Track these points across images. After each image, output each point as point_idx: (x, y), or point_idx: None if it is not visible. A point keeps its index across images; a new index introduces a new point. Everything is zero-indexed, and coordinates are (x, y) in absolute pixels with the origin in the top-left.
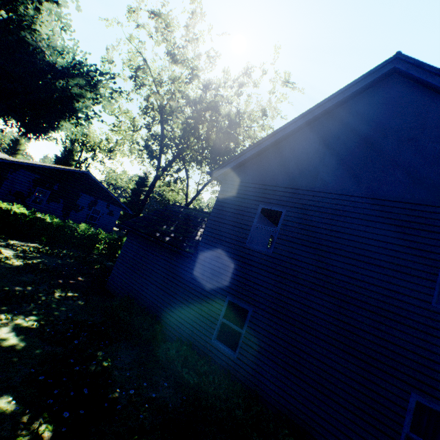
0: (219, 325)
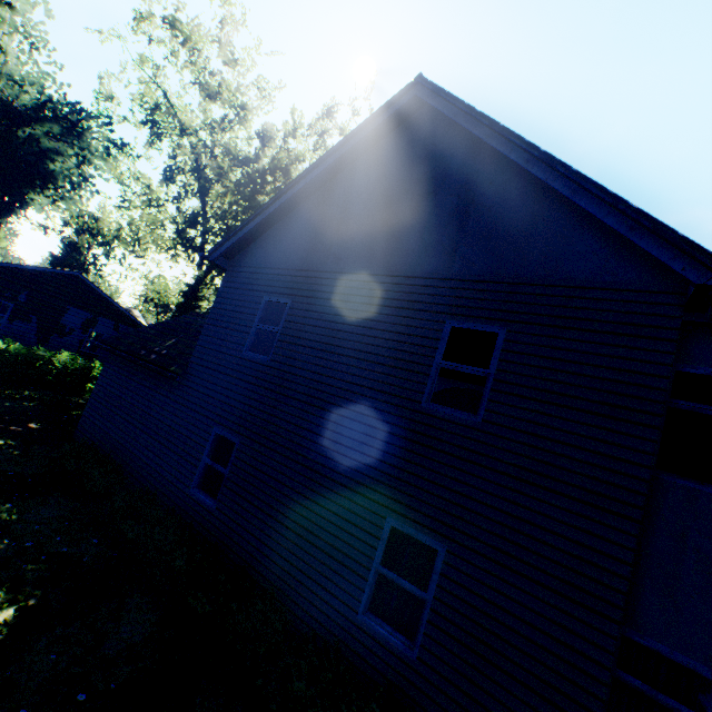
0: (202, 468)
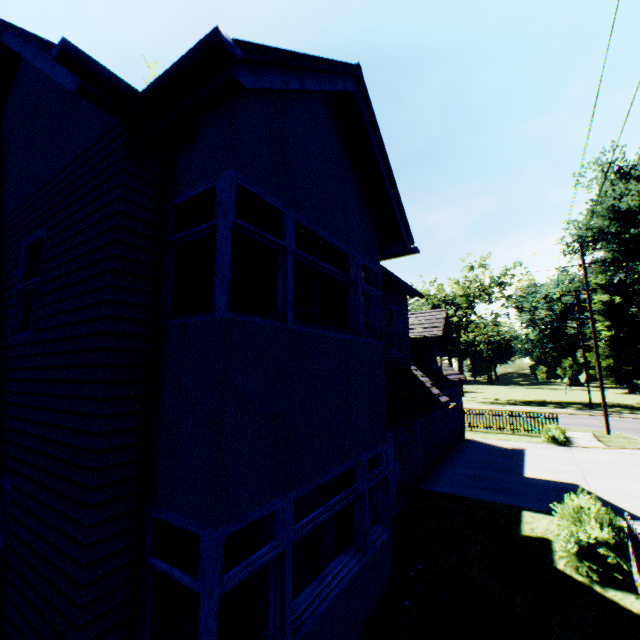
0: None
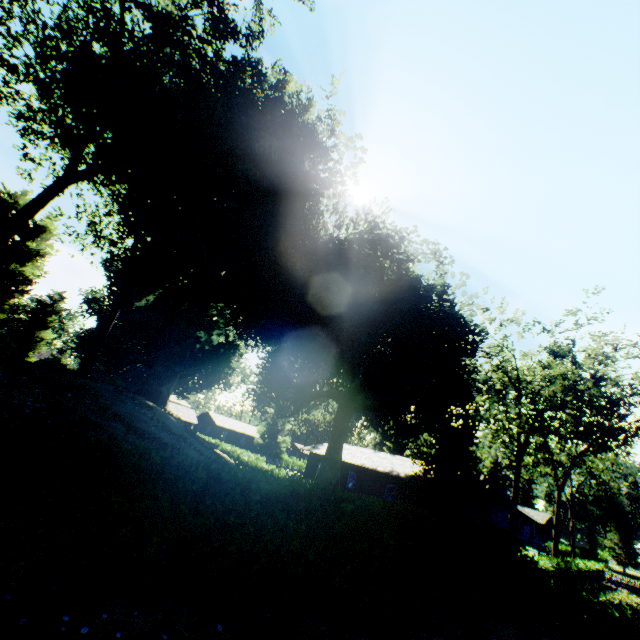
0: None
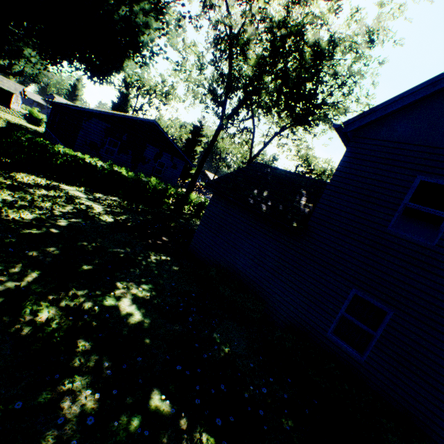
0: (338, 319)
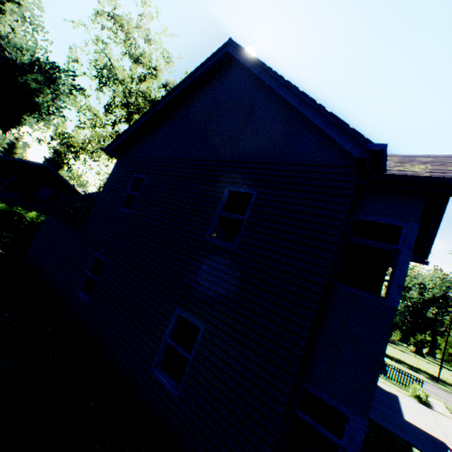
0: (85, 278)
